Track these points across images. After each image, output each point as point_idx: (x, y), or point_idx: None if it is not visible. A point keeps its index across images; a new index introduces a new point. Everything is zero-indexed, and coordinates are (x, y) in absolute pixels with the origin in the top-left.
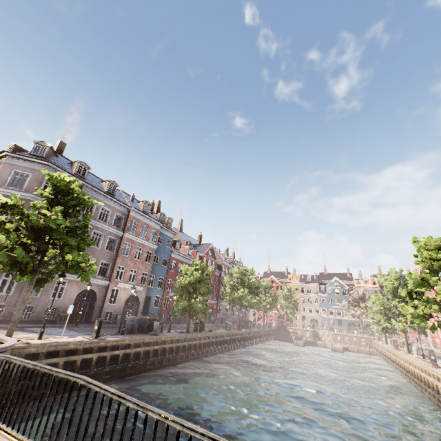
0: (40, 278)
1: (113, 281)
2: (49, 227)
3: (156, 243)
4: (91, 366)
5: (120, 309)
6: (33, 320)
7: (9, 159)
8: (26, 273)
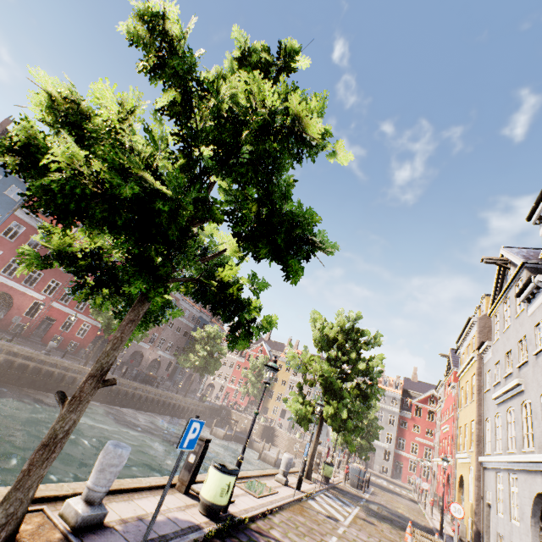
0: None
1: None
2: None
3: None
4: None
5: None
6: None
7: None
8: None
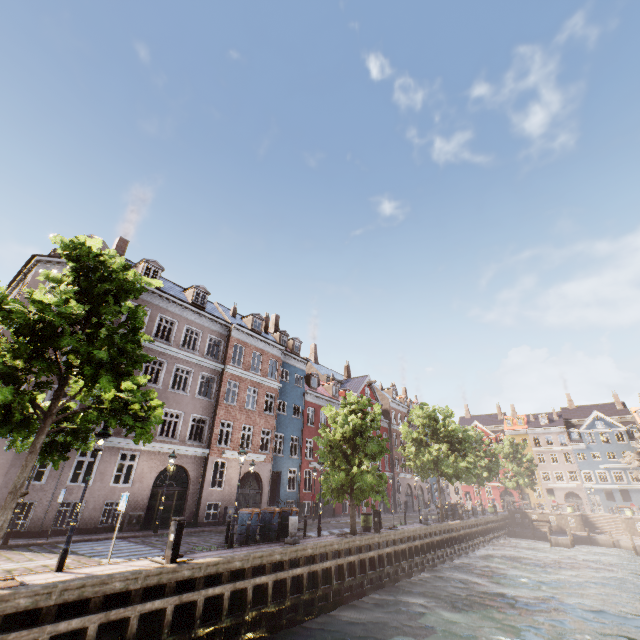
0: (55, 439)
1: (214, 448)
2: (50, 326)
3: (279, 379)
4: (162, 629)
5: (231, 498)
6: (82, 527)
7: (41, 266)
8: (10, 427)
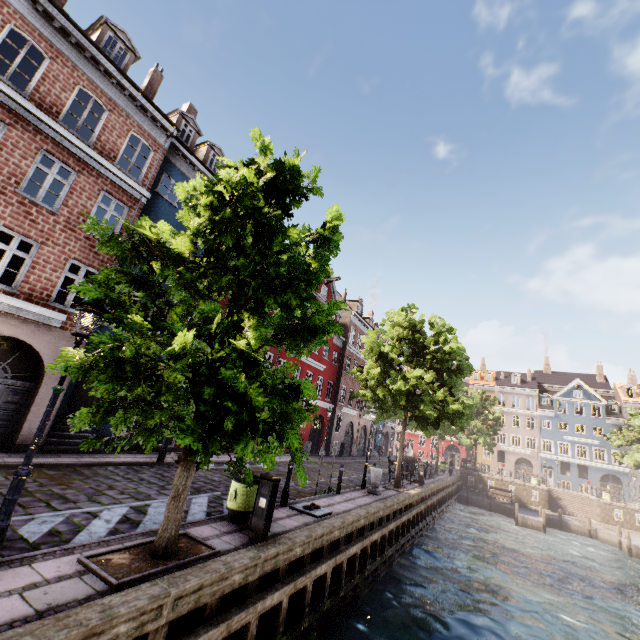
0: None
1: None
2: None
3: (146, 183)
4: None
5: None
6: None
7: None
8: None
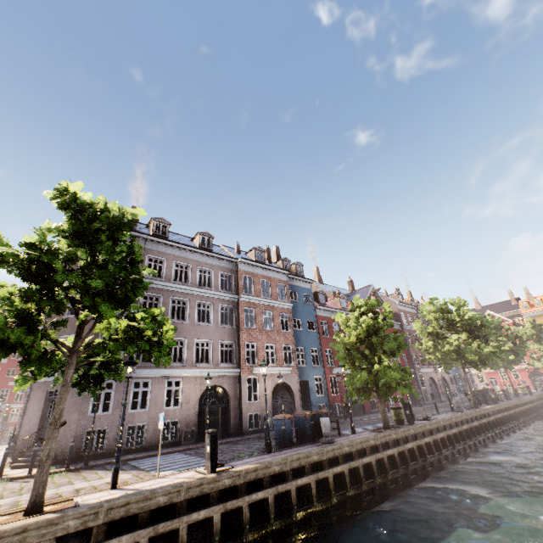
0: (85, 372)
1: (244, 367)
2: (44, 266)
3: (289, 300)
4: (213, 537)
5: (268, 408)
6: (148, 445)
7: None
8: (32, 364)
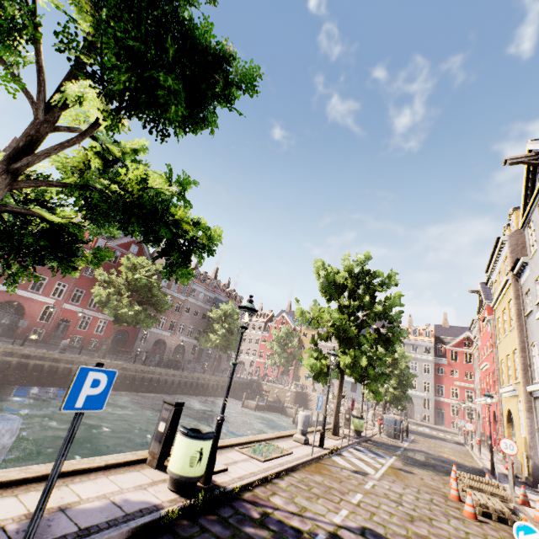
0: None
1: None
2: None
3: None
4: None
5: None
6: None
7: None
8: None
